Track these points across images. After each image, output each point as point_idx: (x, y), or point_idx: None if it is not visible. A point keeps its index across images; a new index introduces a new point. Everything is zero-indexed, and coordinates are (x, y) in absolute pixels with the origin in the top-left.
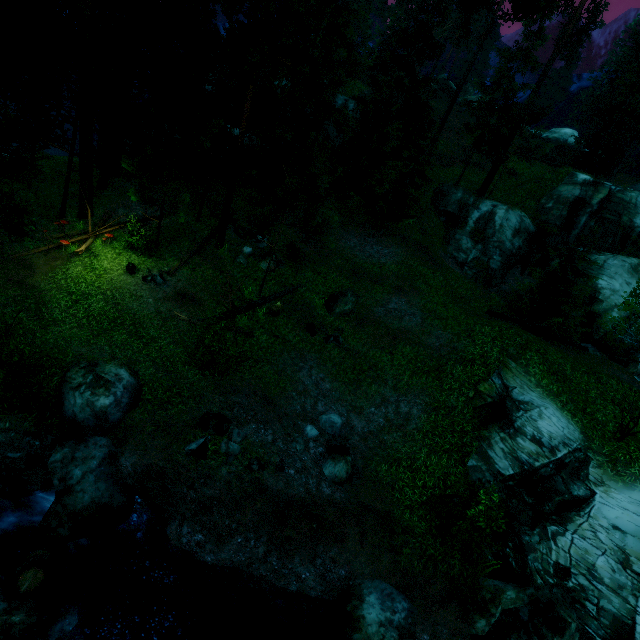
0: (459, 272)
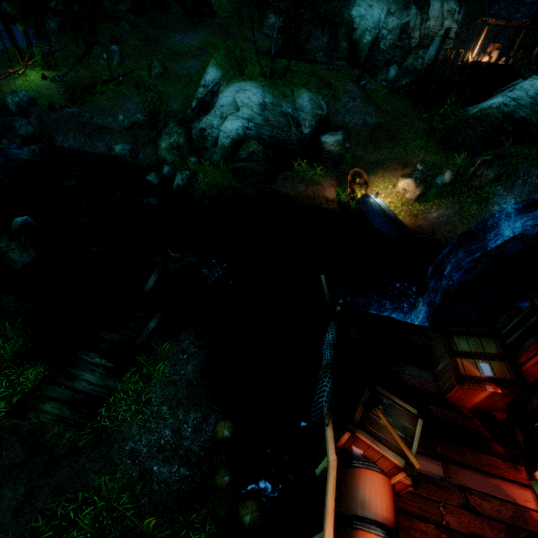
0: (267, 44)
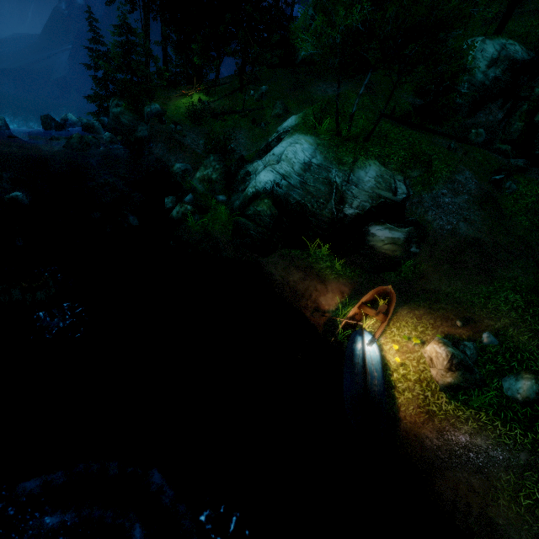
0: None
